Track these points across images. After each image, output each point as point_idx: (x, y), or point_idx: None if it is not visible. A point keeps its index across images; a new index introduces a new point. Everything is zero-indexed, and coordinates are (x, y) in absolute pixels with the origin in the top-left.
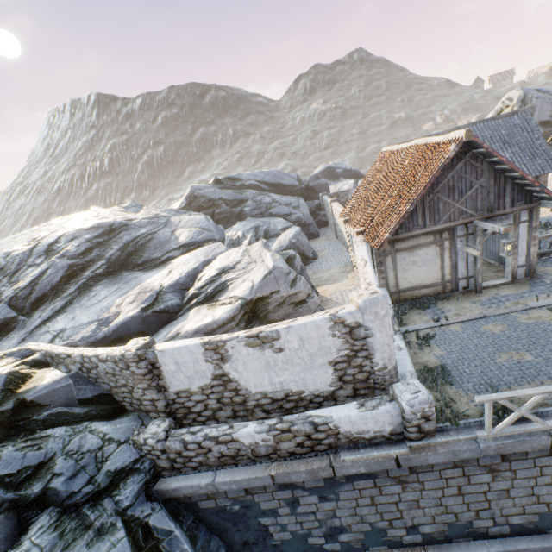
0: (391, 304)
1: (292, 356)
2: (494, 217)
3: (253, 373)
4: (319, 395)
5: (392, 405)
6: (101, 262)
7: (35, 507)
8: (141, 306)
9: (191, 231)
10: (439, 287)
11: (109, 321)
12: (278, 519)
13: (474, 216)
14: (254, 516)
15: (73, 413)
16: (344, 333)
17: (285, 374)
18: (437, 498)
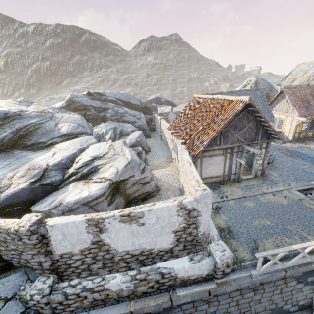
0: None
1: (150, 228)
2: (252, 144)
3: (121, 239)
4: (163, 250)
5: (209, 259)
6: None
7: None
8: (30, 180)
9: (70, 125)
10: (221, 178)
11: (0, 191)
12: None
13: (244, 143)
14: None
15: None
16: (185, 214)
17: (143, 239)
18: (226, 308)
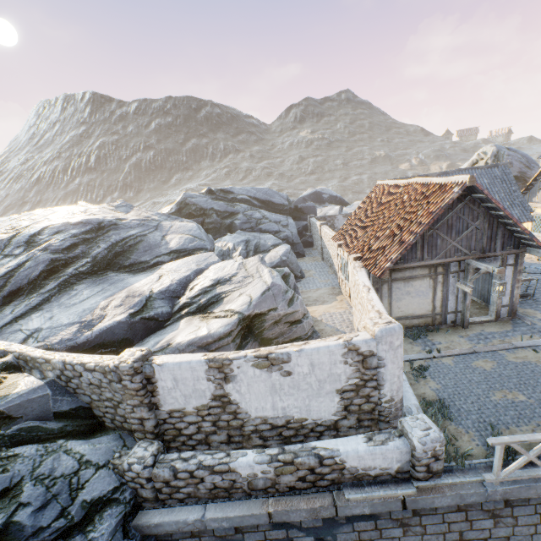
0: None
1: (300, 381)
2: (484, 258)
3: (256, 395)
4: (321, 424)
5: (401, 441)
6: (86, 260)
7: None
8: (129, 311)
9: (183, 238)
10: (429, 319)
11: (92, 324)
12: None
13: (468, 255)
14: None
15: (46, 428)
16: (356, 361)
17: (289, 399)
18: None
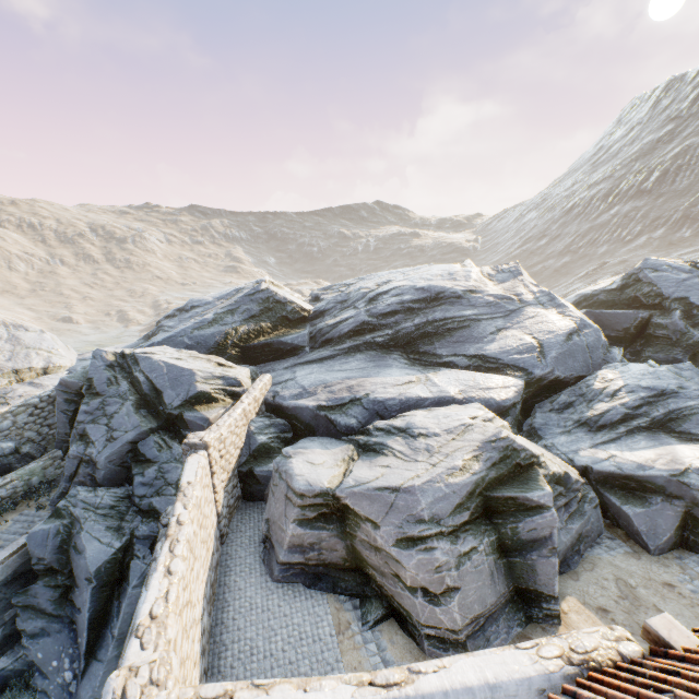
0: None
1: None
2: None
3: None
4: None
5: None
6: (387, 331)
7: (132, 479)
8: (321, 402)
9: (521, 340)
10: None
11: (303, 395)
12: None
13: None
14: None
15: None
16: None
17: None
18: None
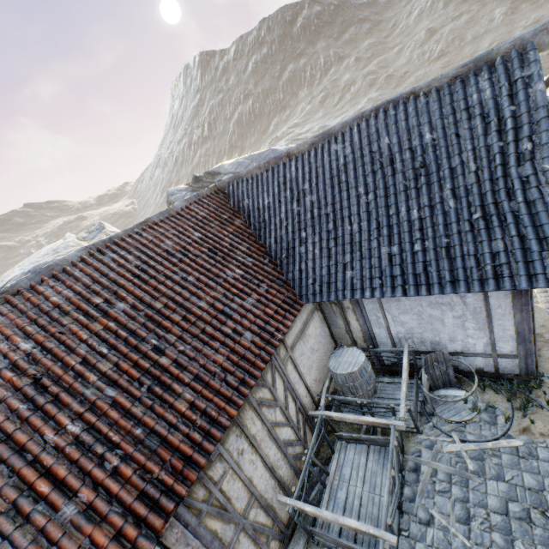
0: None
1: None
2: None
3: None
4: None
5: None
6: None
7: None
8: None
9: None
10: None
11: None
12: None
13: None
14: None
15: None
16: None
17: None
18: None
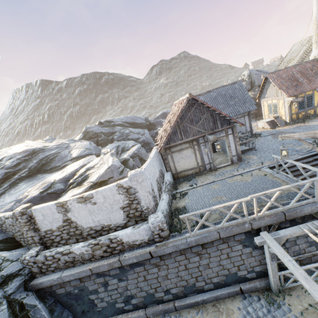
0: (169, 179)
1: (101, 206)
2: (216, 133)
3: (83, 217)
4: (119, 226)
5: (146, 225)
6: (25, 170)
7: None
8: (40, 191)
9: (80, 150)
10: (197, 169)
11: (21, 200)
12: (99, 295)
13: (205, 133)
14: (86, 295)
15: None
16: (124, 192)
17: (99, 216)
18: (176, 272)
